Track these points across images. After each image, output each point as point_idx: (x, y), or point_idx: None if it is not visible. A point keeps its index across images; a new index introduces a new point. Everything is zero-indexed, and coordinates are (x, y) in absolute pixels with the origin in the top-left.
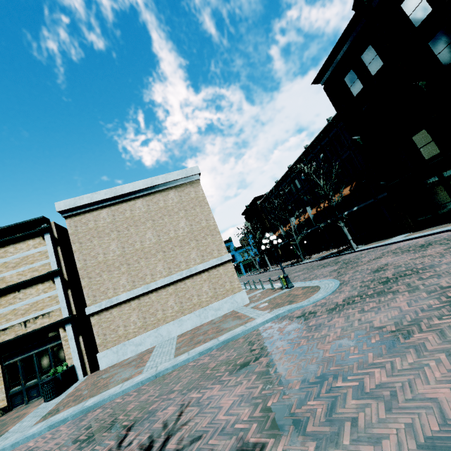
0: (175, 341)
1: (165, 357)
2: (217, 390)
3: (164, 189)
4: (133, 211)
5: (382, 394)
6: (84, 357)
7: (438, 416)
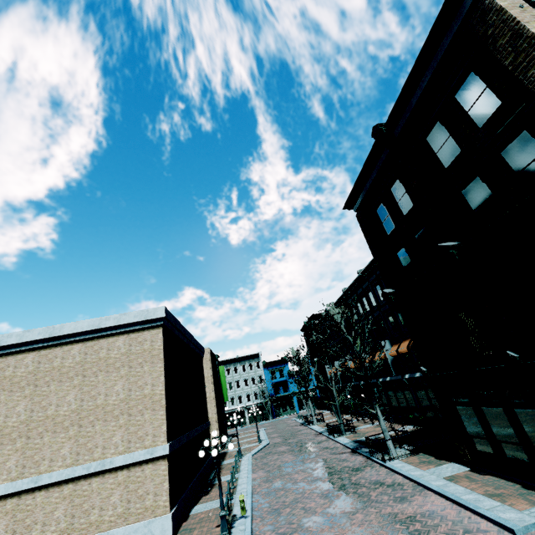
0: None
1: None
2: None
3: (114, 333)
4: (65, 360)
5: None
6: None
7: None
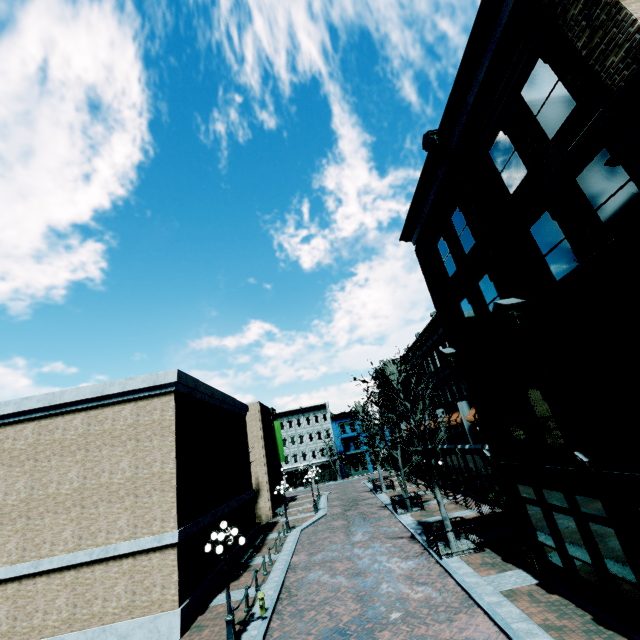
0: None
1: None
2: None
3: (120, 400)
4: (66, 431)
5: None
6: None
7: None
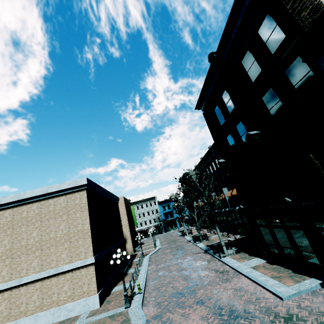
0: None
1: None
2: None
3: (57, 195)
4: (29, 213)
5: None
6: None
7: None
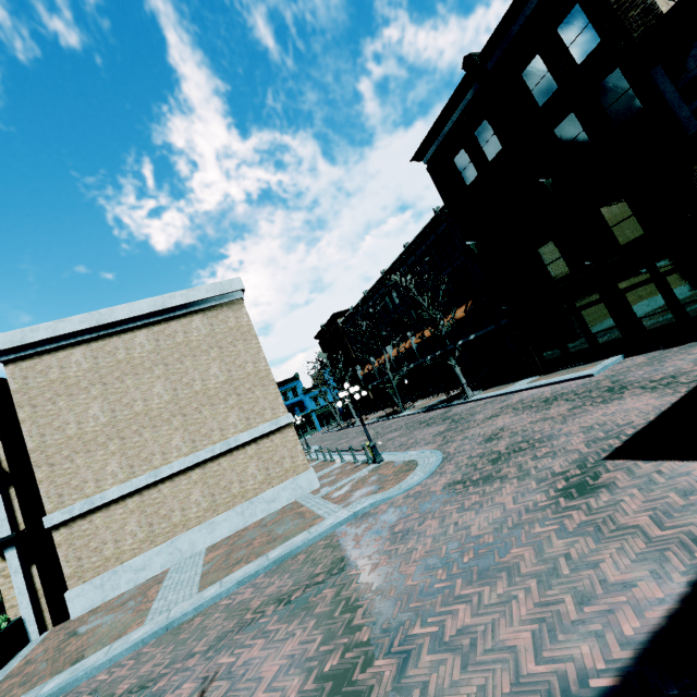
0: (202, 559)
1: (184, 592)
2: (258, 649)
3: (185, 313)
4: (131, 350)
5: (461, 644)
6: (40, 601)
7: (513, 671)
